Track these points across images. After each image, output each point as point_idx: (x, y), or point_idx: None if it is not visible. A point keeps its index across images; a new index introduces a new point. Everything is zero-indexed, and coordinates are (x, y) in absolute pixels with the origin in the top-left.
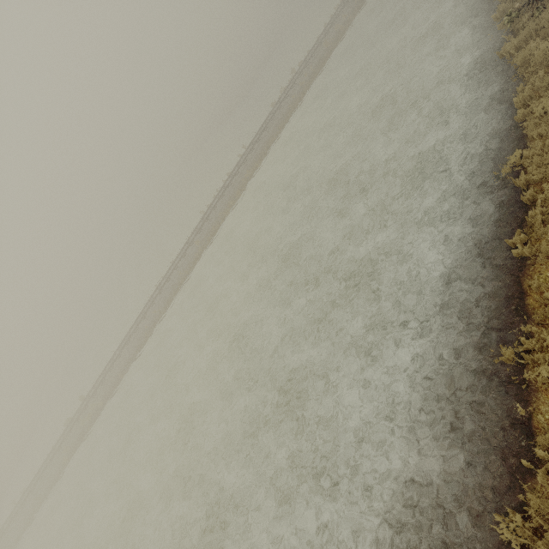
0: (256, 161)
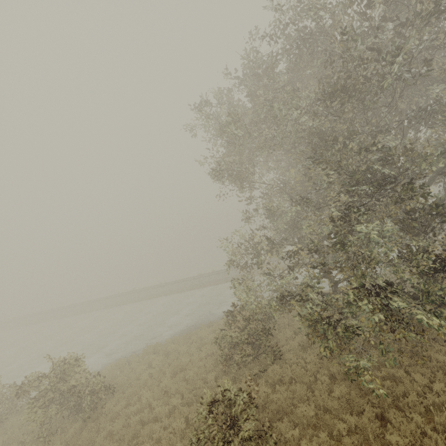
0: (133, 299)
